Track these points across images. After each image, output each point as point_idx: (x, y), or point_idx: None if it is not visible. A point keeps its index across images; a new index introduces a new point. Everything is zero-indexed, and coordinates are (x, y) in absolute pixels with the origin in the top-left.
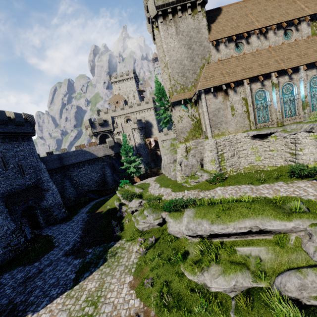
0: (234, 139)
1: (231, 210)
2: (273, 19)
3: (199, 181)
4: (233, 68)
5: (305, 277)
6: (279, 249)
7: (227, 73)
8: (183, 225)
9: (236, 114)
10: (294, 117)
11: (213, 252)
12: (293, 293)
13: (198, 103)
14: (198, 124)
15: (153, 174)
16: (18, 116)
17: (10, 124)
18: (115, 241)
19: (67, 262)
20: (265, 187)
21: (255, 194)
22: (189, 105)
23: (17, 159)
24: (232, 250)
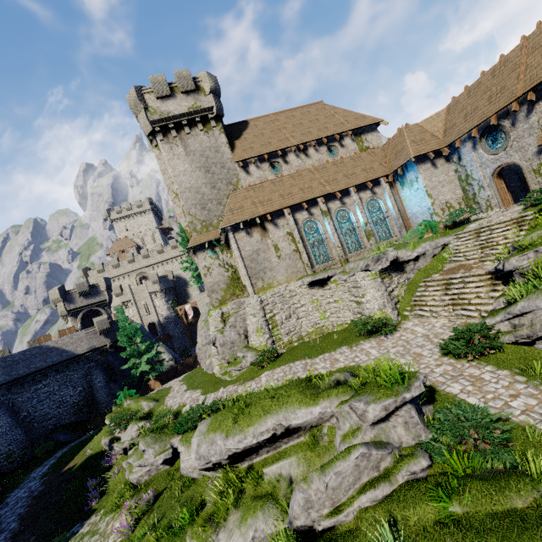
0: (286, 292)
1: (252, 406)
2: (311, 135)
3: (242, 366)
4: (268, 194)
5: (309, 486)
6: (311, 453)
7: (261, 202)
8: (192, 451)
9: (283, 255)
10: (360, 251)
11: (235, 489)
12: (301, 518)
13: (230, 245)
14: (237, 275)
15: (187, 369)
16: None
17: None
18: (84, 523)
19: None
20: (323, 359)
21: (306, 372)
22: (219, 248)
23: None
24: (257, 476)
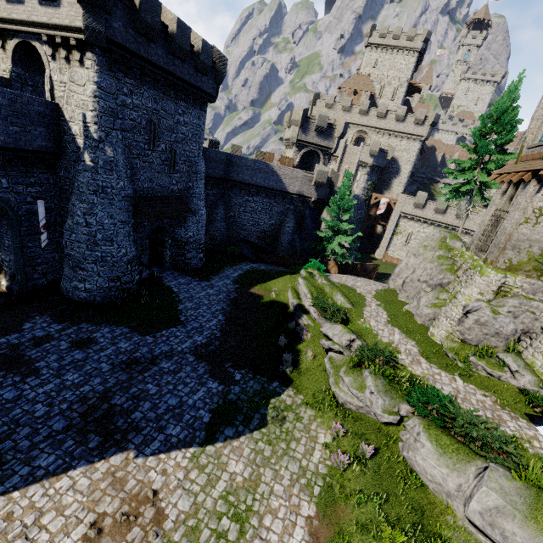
0: None
1: None
2: None
3: (501, 377)
4: None
5: None
6: None
7: None
8: (476, 499)
9: None
10: None
11: None
12: None
13: None
14: None
15: (363, 272)
16: (206, 51)
17: (188, 62)
18: (282, 386)
19: (197, 374)
20: None
21: None
22: None
23: (173, 136)
24: None
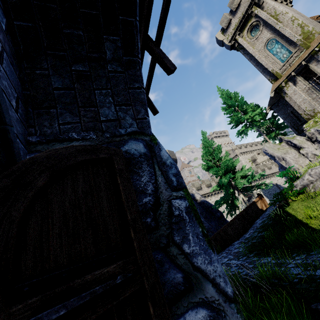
0: None
1: None
2: None
3: None
4: None
5: None
6: None
7: None
8: None
9: None
10: None
11: None
12: None
13: None
14: None
15: None
16: None
17: None
18: None
19: None
20: None
21: None
22: None
23: None
24: None
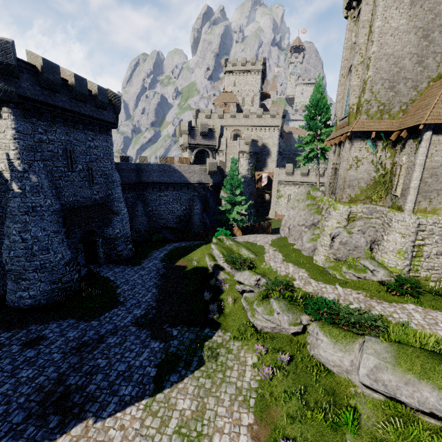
0: None
1: None
2: None
3: (366, 277)
4: None
5: None
6: None
7: None
8: (362, 365)
9: None
10: None
11: None
12: None
13: (404, 144)
14: (384, 179)
15: (260, 230)
16: (102, 93)
17: (89, 102)
18: (212, 330)
19: (140, 340)
20: None
21: None
22: (382, 143)
23: (88, 158)
24: None
